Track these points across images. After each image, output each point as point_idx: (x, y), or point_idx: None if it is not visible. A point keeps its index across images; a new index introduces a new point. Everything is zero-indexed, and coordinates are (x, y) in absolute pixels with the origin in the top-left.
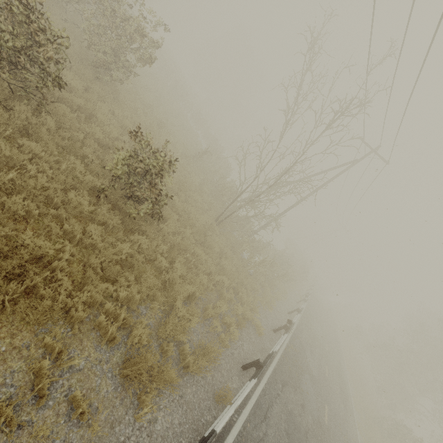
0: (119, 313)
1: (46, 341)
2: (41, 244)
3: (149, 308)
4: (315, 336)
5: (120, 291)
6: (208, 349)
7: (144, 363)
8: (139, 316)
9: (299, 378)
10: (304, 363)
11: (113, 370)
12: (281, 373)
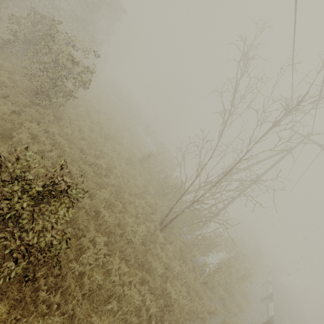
0: None
1: None
2: None
3: None
4: None
5: None
6: None
7: None
8: None
9: None
10: None
11: None
12: None
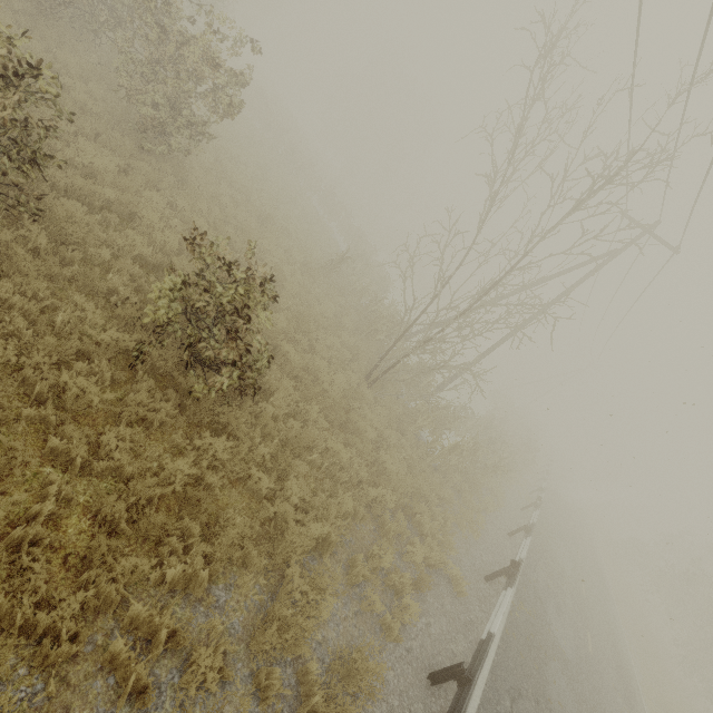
0: (160, 622)
1: None
2: None
3: (233, 586)
4: (561, 571)
5: (169, 563)
6: (357, 665)
7: None
8: (211, 612)
9: (541, 673)
10: (548, 635)
11: None
12: (506, 672)
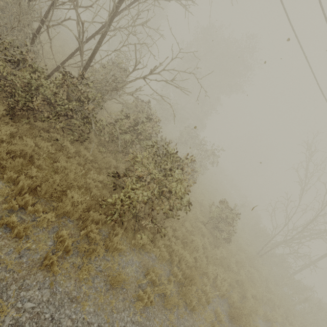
0: (223, 283)
1: (204, 280)
2: (198, 241)
3: (232, 291)
4: None
5: (220, 274)
6: None
7: (242, 311)
8: (229, 293)
9: None
10: None
11: (225, 312)
12: None
